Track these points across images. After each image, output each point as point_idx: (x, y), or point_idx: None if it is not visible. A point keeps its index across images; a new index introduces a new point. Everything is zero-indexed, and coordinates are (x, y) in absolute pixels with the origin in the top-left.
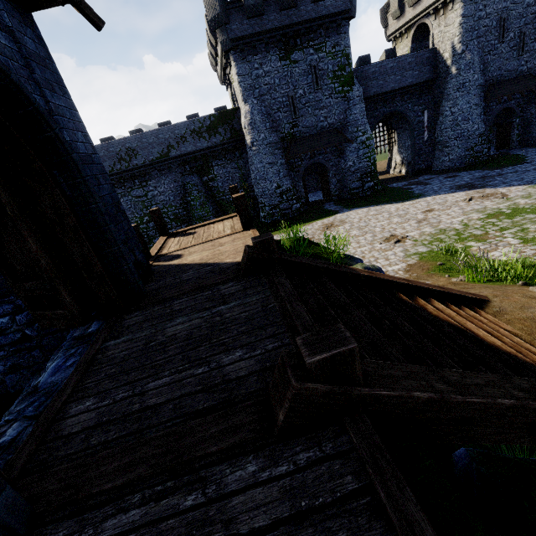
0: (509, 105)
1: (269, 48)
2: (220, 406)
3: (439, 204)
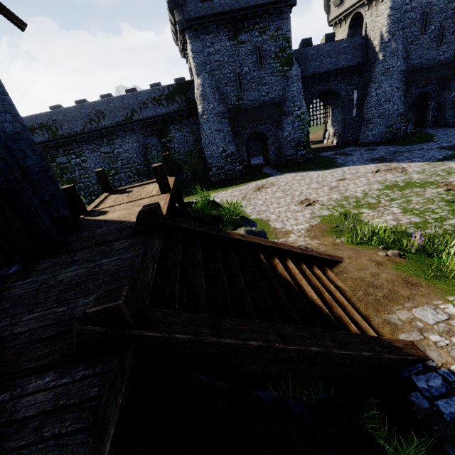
0: (426, 90)
1: (219, 29)
2: (56, 336)
3: (351, 174)
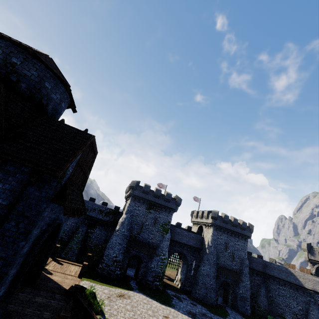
0: (228, 281)
1: (144, 203)
2: None
3: (173, 316)
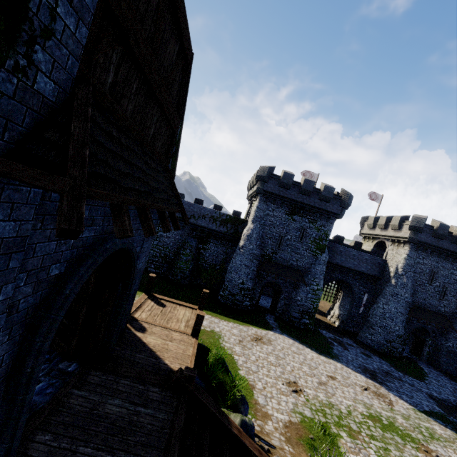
0: (426, 327)
1: (283, 205)
2: None
3: (342, 376)
